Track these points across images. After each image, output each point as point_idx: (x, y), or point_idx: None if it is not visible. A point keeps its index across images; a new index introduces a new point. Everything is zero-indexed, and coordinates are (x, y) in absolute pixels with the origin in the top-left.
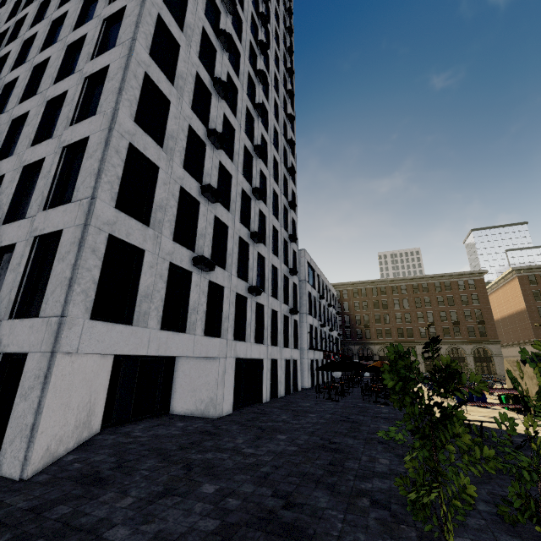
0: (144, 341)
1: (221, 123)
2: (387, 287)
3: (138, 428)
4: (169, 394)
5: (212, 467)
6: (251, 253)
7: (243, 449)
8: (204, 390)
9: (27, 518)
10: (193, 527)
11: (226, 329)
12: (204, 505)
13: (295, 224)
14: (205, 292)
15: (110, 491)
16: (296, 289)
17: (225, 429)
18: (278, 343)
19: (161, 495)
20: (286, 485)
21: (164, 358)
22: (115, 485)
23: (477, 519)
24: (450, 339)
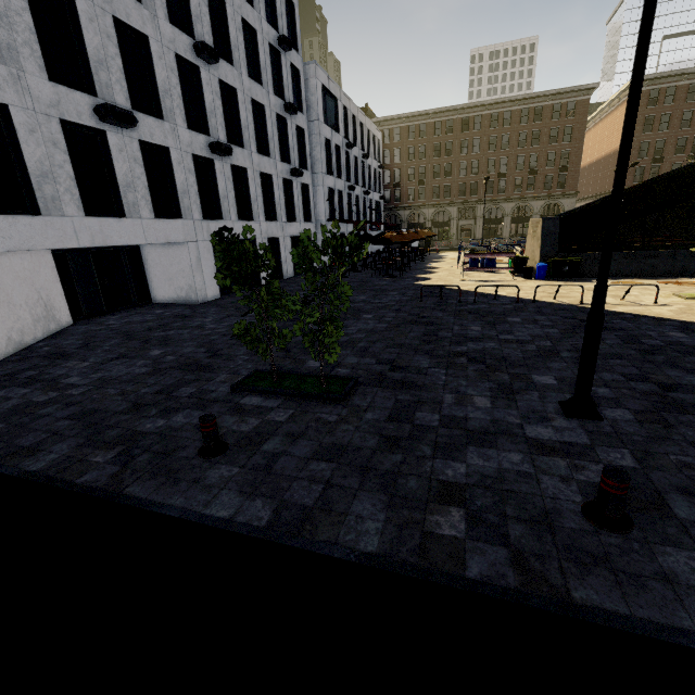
0: (68, 232)
1: None
2: (456, 121)
3: (113, 319)
4: (146, 285)
5: (169, 340)
6: (206, 83)
7: (206, 326)
8: (180, 278)
9: (3, 379)
10: (130, 373)
11: (188, 207)
12: (146, 362)
13: (293, 8)
14: (139, 159)
15: (72, 361)
16: (303, 137)
17: (201, 312)
18: (278, 218)
19: (114, 359)
20: (222, 346)
21: (123, 248)
22: (77, 357)
23: (346, 351)
24: (520, 195)
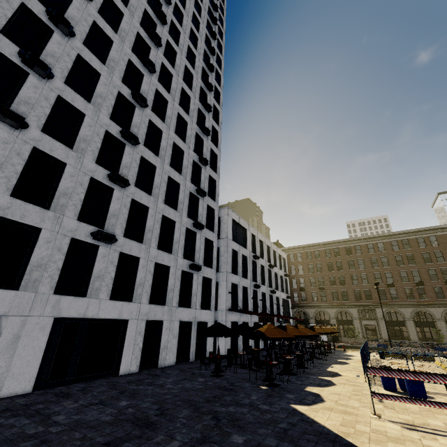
0: None
1: (71, 62)
2: (340, 248)
3: None
4: None
5: None
6: (117, 198)
7: None
8: None
9: None
10: None
11: (36, 279)
12: None
13: (215, 182)
14: None
15: None
16: (212, 246)
17: None
18: (167, 302)
19: None
20: None
21: None
22: None
23: None
24: (414, 301)
